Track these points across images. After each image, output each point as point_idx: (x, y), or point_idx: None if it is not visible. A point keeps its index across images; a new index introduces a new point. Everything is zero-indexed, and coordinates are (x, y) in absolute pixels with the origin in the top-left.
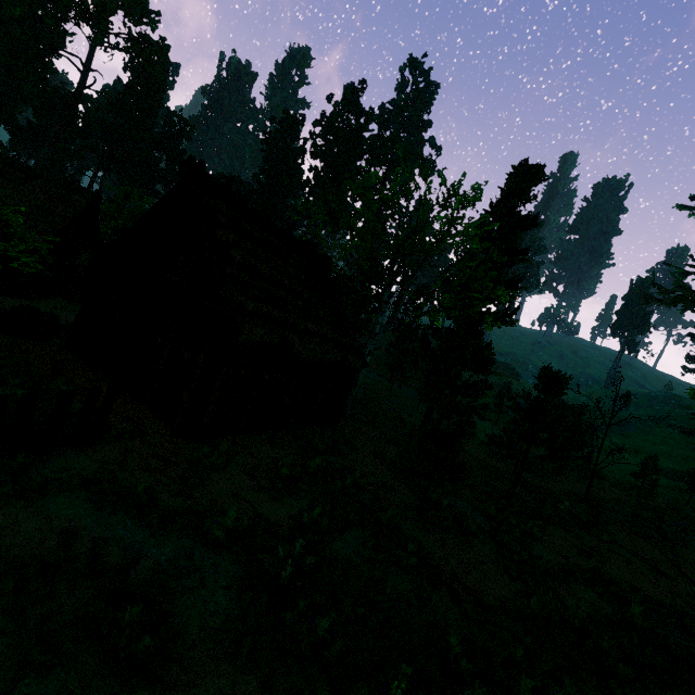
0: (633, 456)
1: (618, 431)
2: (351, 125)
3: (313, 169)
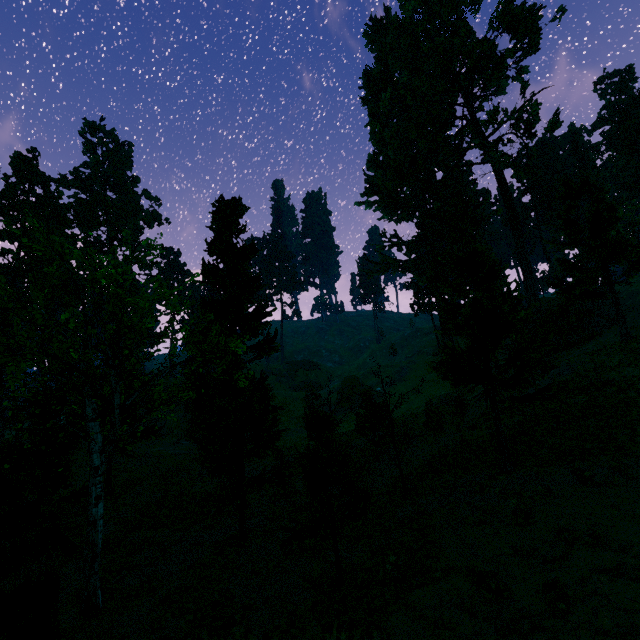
0: (417, 396)
1: (400, 379)
2: (38, 195)
3: (3, 253)
